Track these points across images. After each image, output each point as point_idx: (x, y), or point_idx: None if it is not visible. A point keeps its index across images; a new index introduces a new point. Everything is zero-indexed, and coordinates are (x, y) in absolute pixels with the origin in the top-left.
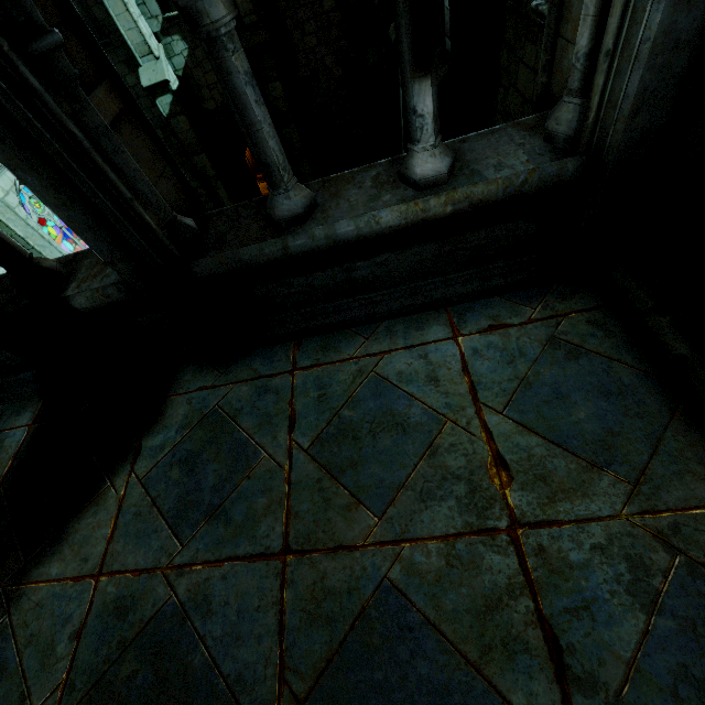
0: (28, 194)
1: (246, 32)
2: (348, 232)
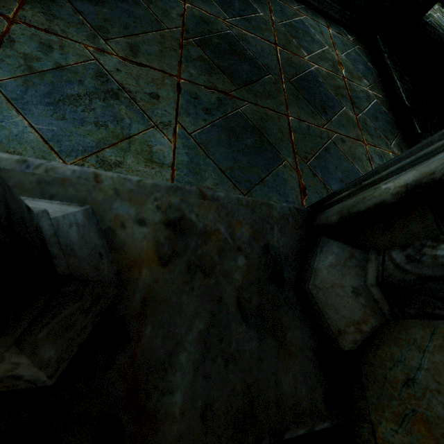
0: None
1: None
2: None
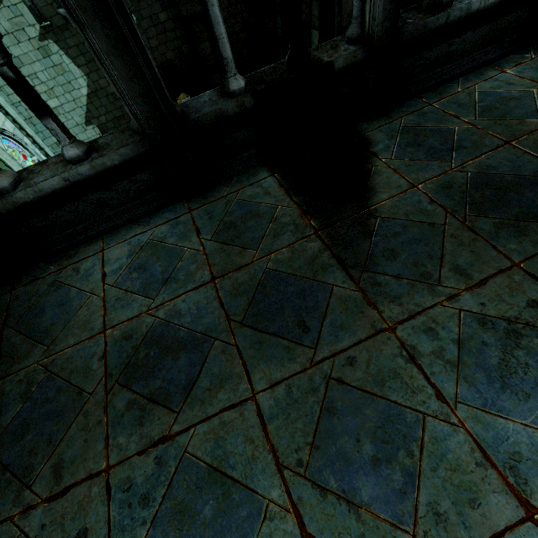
0: (5, 144)
1: (184, 6)
2: (475, 7)
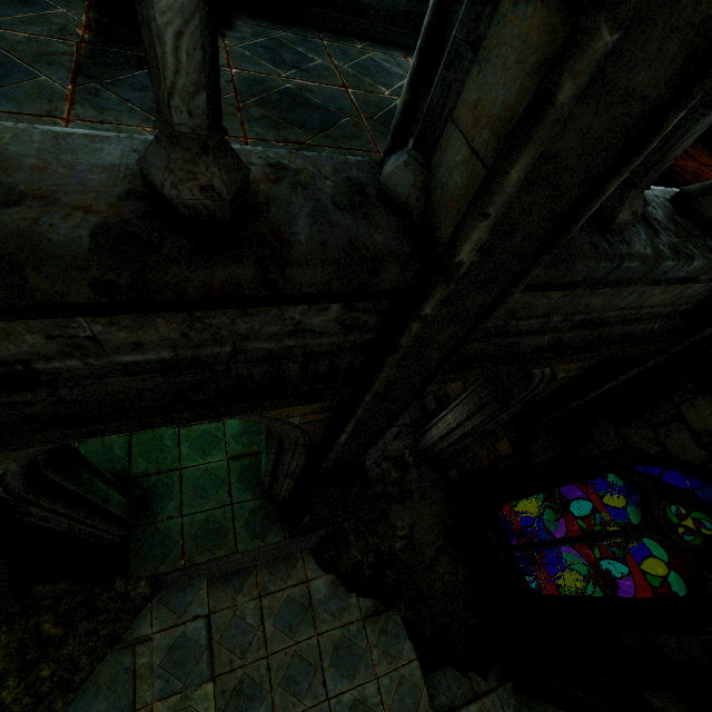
0: None
1: None
2: None
